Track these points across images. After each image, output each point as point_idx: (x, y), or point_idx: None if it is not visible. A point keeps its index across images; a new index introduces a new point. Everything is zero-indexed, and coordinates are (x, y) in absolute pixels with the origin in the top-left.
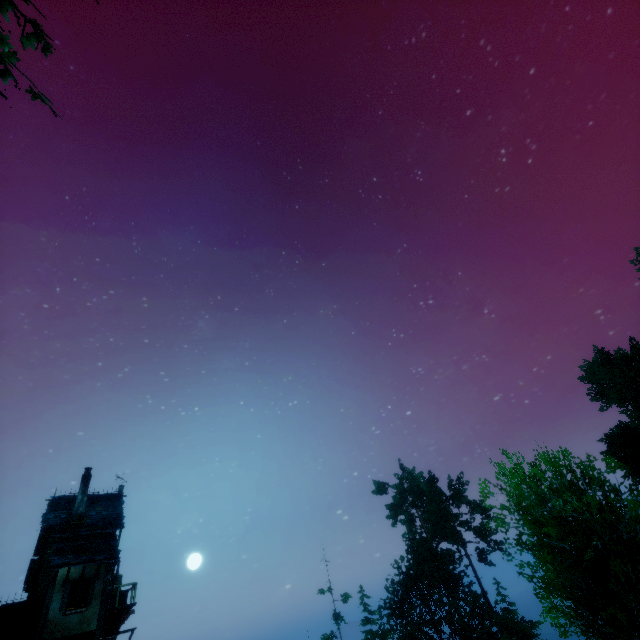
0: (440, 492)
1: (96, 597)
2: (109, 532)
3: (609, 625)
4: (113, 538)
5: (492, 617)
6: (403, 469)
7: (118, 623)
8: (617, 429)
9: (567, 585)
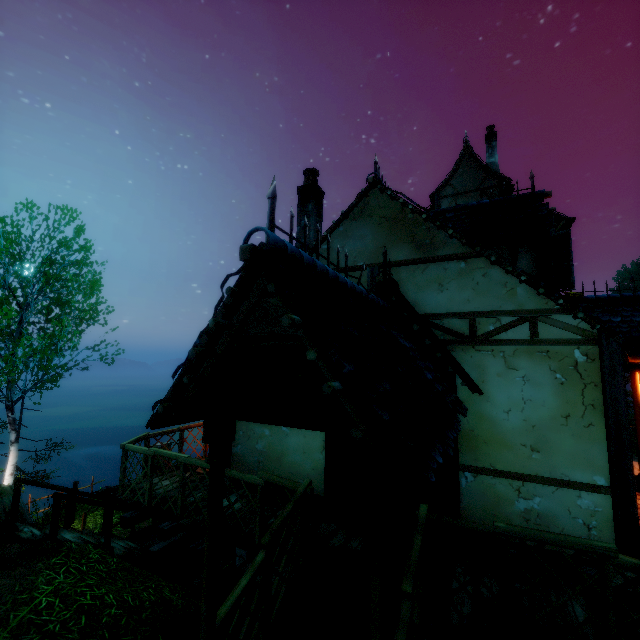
0: None
1: None
2: None
3: None
4: None
5: None
6: None
7: None
8: None
9: None
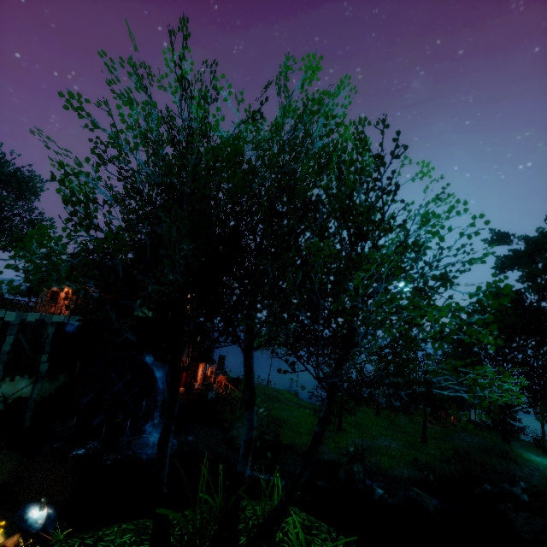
0: None
1: None
2: None
3: None
4: None
5: None
6: None
7: None
8: None
9: None
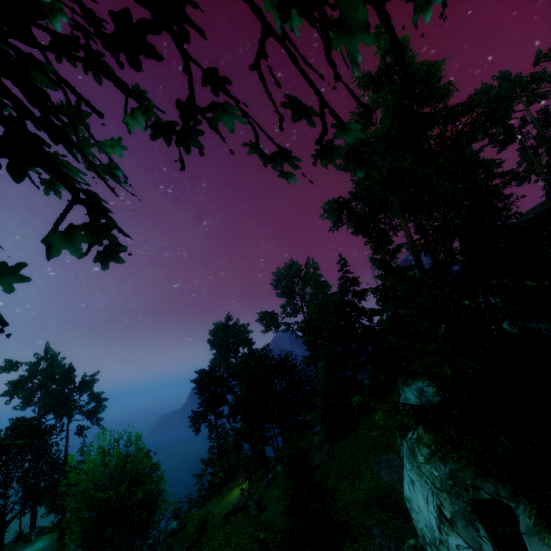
0: (71, 382)
1: None
2: None
3: (97, 545)
4: None
5: (63, 474)
6: (47, 352)
7: None
8: (212, 360)
9: (84, 531)
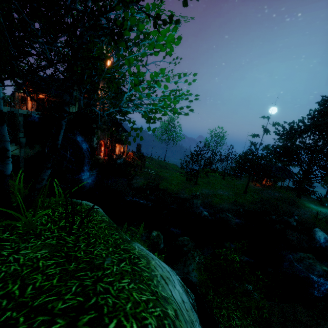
0: None
1: None
2: None
3: None
4: None
5: None
6: None
7: None
8: None
9: None
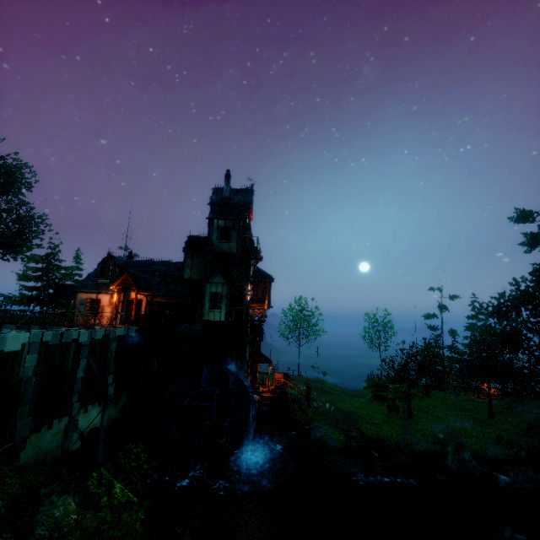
0: None
1: (234, 238)
2: (243, 209)
3: None
4: (244, 212)
5: None
6: None
7: (251, 255)
8: None
9: None
